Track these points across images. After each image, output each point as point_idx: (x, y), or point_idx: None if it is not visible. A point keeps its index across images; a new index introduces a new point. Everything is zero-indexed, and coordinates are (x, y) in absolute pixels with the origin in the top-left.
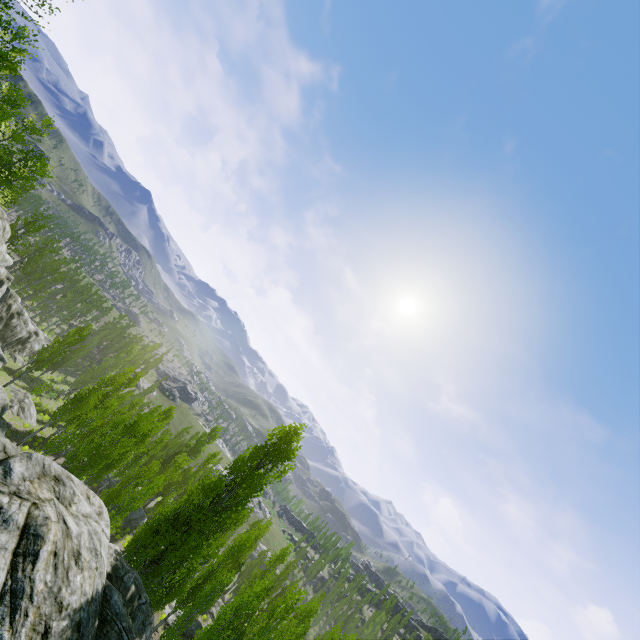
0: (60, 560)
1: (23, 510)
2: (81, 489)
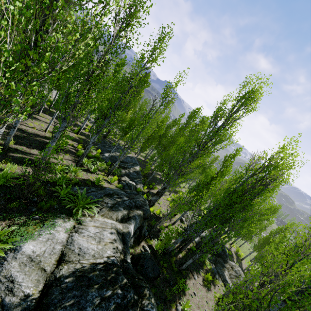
0: None
1: None
2: None
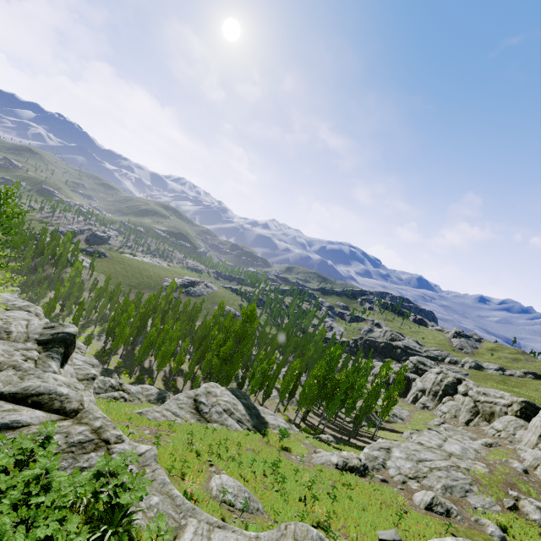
0: (235, 408)
1: (219, 408)
2: (208, 386)
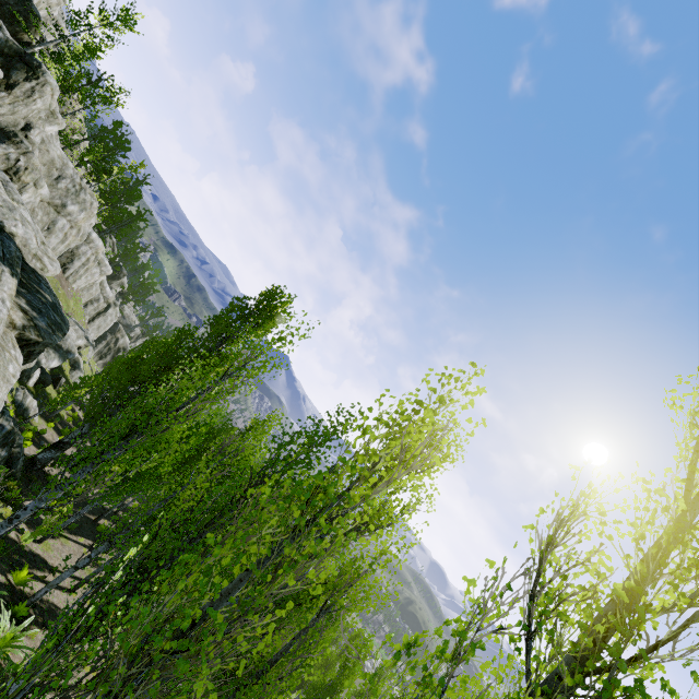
0: None
1: None
2: (41, 235)
